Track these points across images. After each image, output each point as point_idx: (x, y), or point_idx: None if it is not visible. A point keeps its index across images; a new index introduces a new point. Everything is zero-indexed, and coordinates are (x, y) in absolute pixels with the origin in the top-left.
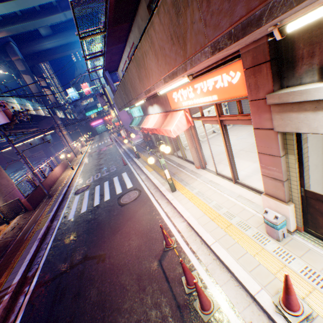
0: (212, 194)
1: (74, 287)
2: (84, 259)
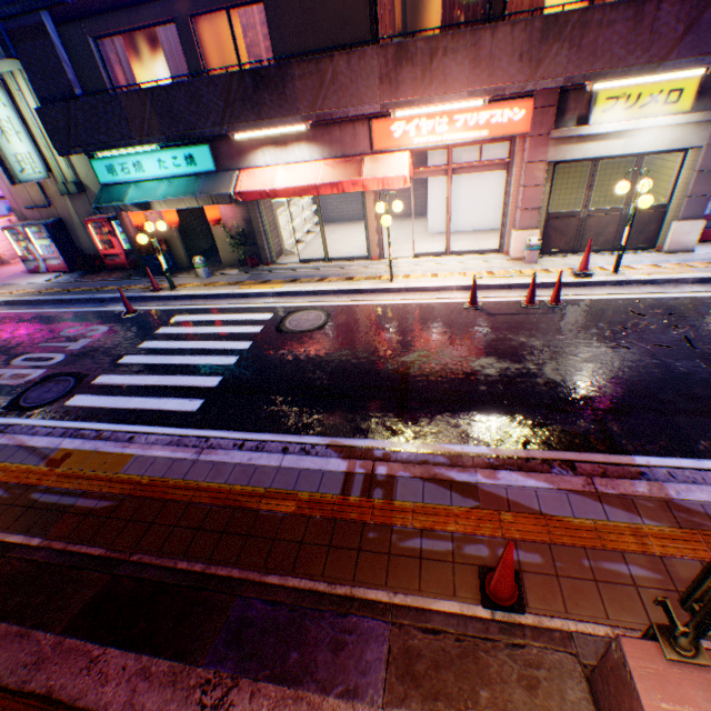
0: (444, 267)
1: (454, 380)
2: (403, 373)
